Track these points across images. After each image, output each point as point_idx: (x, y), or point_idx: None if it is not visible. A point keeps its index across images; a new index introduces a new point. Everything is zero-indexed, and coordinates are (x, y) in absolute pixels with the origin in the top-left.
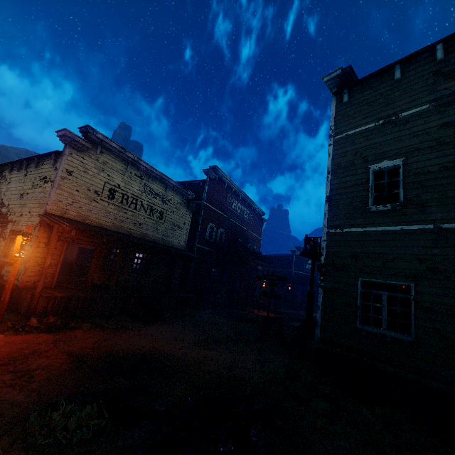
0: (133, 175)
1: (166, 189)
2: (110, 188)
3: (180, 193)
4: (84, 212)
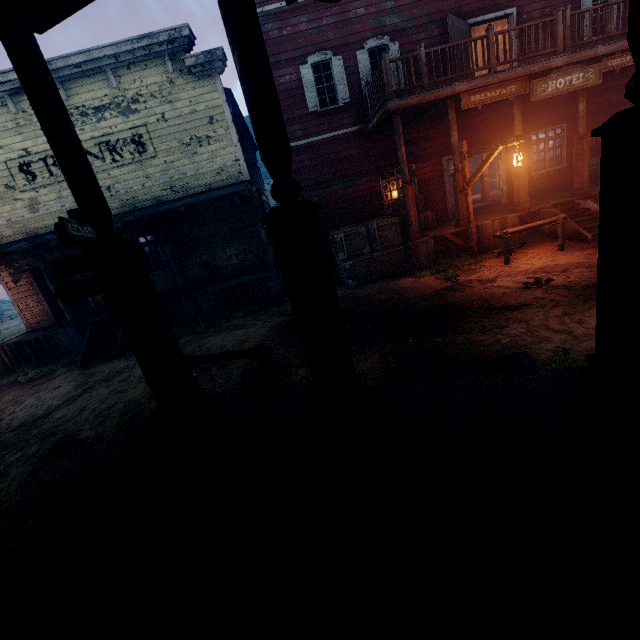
0: (32, 113)
1: (110, 80)
2: (19, 165)
3: (151, 59)
4: (19, 223)
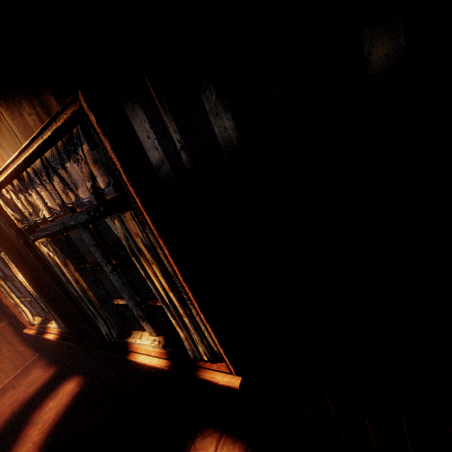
0: None
1: None
2: None
3: None
4: None
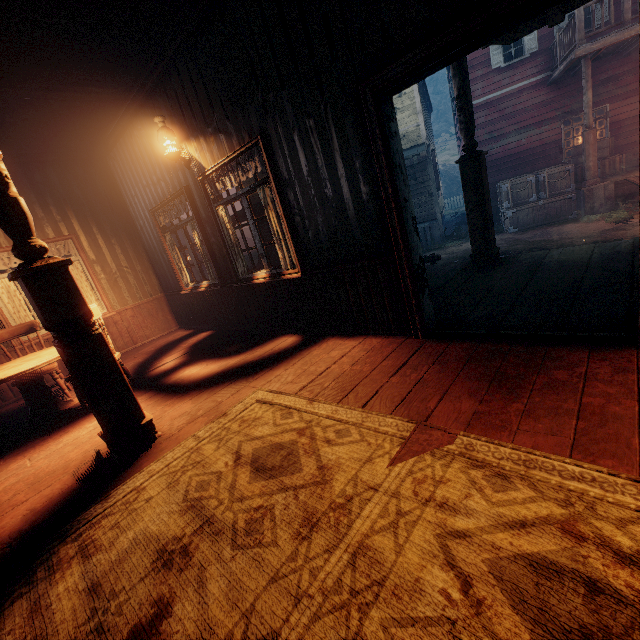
0: None
1: None
2: None
3: None
4: None
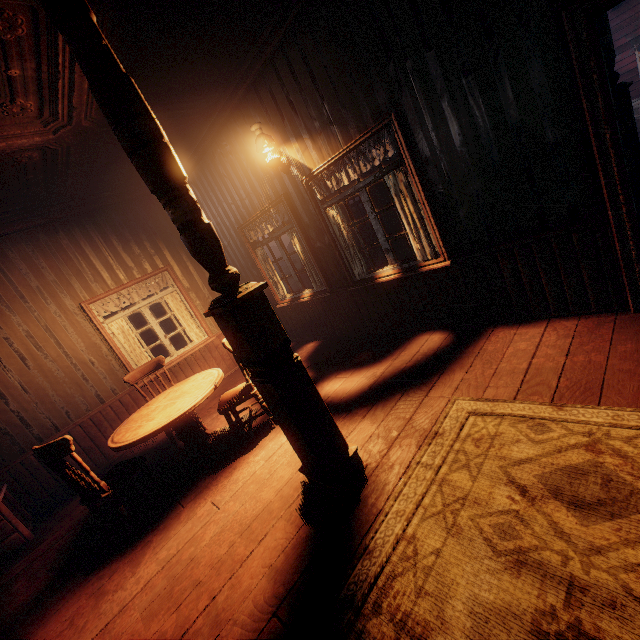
0: None
1: None
2: None
3: None
4: None
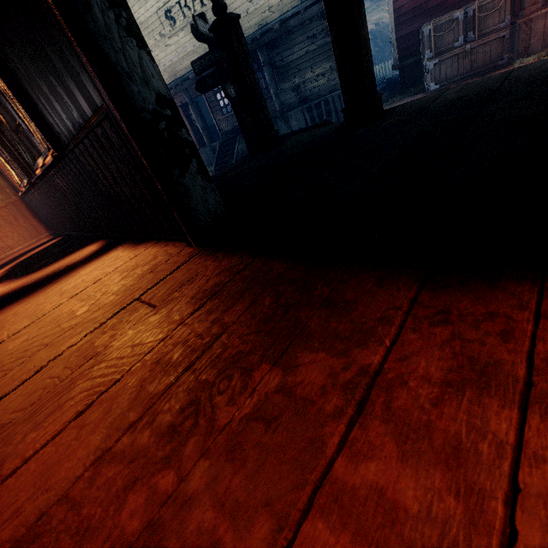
0: None
1: None
2: (164, 13)
3: None
4: (170, 67)
